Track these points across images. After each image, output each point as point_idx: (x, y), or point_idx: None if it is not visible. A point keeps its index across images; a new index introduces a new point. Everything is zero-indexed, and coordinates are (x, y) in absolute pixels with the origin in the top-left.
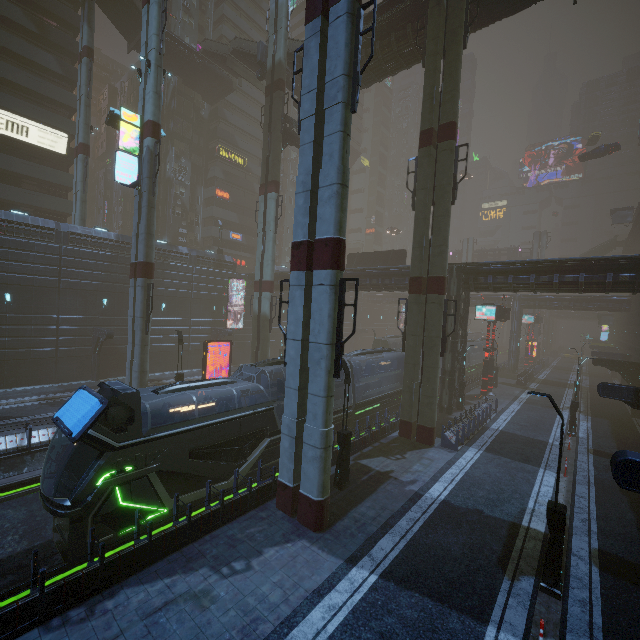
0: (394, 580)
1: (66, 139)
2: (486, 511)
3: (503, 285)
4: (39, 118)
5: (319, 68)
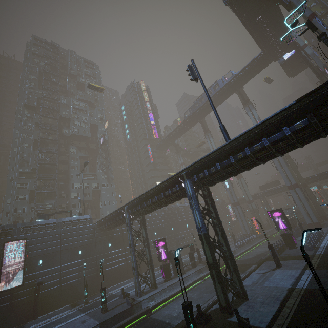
0: None
1: None
2: None
3: (317, 180)
4: None
5: (278, 162)
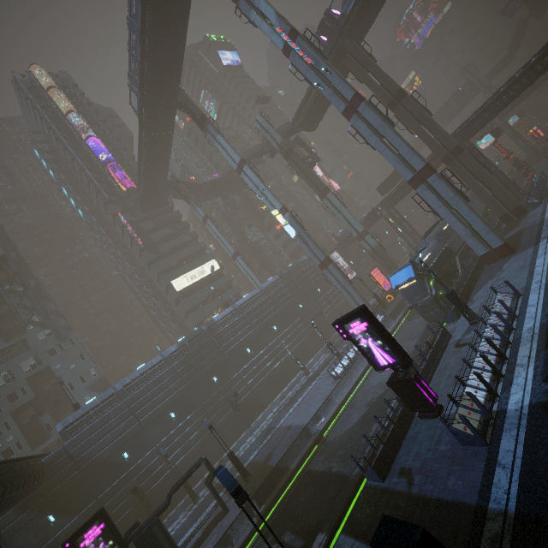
0: None
1: (215, 261)
2: None
3: (485, 121)
4: (202, 262)
5: (367, 127)
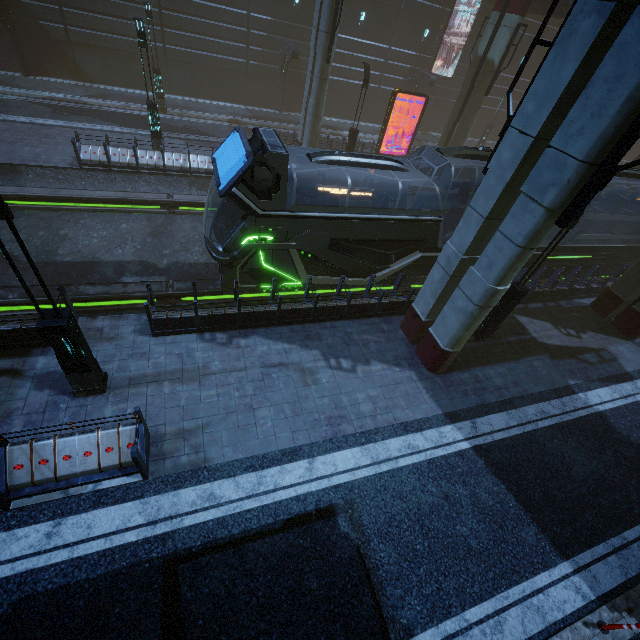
0: (486, 460)
1: None
2: None
3: None
4: None
5: None
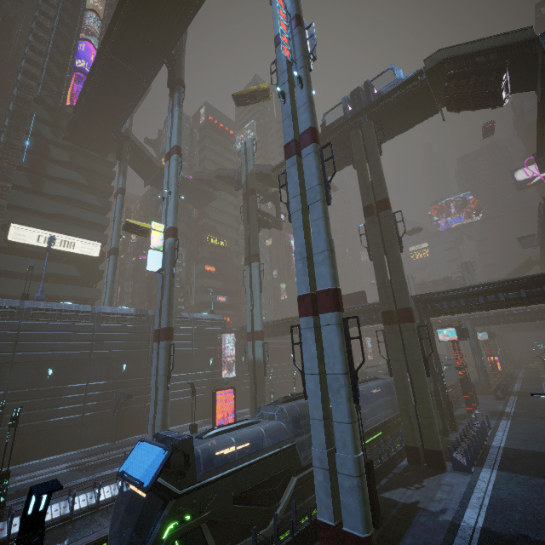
0: None
1: (100, 246)
2: (531, 535)
3: (458, 308)
4: (83, 235)
5: (299, 182)
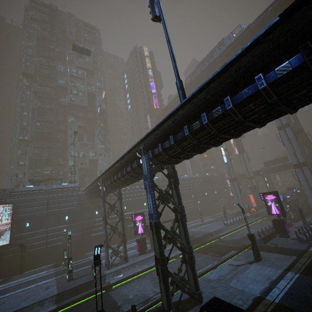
0: None
1: None
2: None
3: None
4: None
5: (286, 137)
